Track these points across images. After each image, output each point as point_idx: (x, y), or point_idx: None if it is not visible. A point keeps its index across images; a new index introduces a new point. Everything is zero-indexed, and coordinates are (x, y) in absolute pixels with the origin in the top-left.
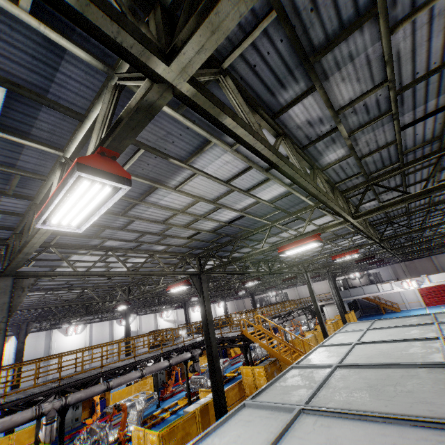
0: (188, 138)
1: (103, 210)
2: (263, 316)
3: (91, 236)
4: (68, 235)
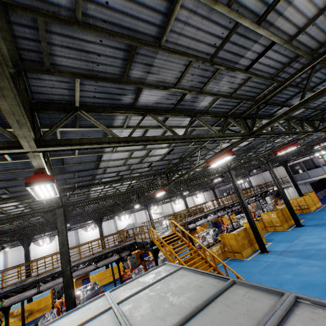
0: None
1: None
2: (181, 219)
3: None
4: None
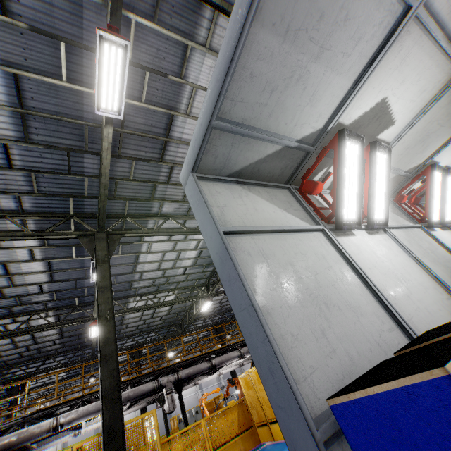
0: (172, 50)
1: (125, 80)
2: None
3: (149, 199)
4: (133, 199)
